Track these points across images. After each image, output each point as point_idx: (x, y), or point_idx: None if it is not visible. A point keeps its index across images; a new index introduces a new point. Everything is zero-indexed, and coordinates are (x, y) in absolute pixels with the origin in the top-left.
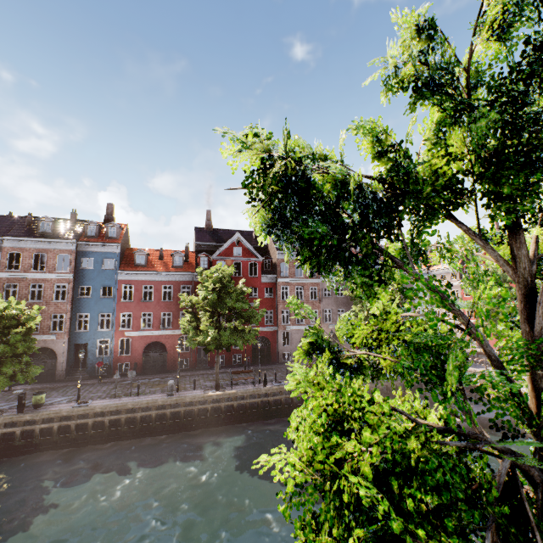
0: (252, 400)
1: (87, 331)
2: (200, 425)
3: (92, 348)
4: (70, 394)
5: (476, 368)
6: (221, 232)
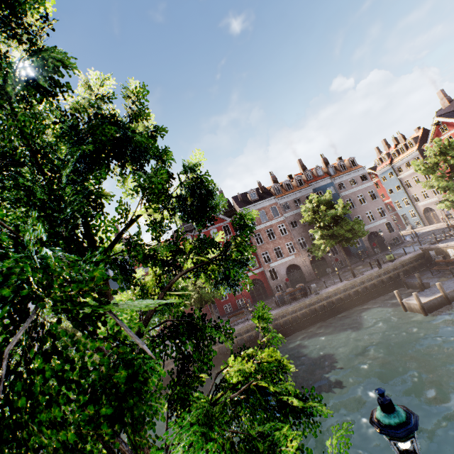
0: (247, 334)
1: None
2: (215, 364)
3: None
4: None
5: (448, 243)
6: None
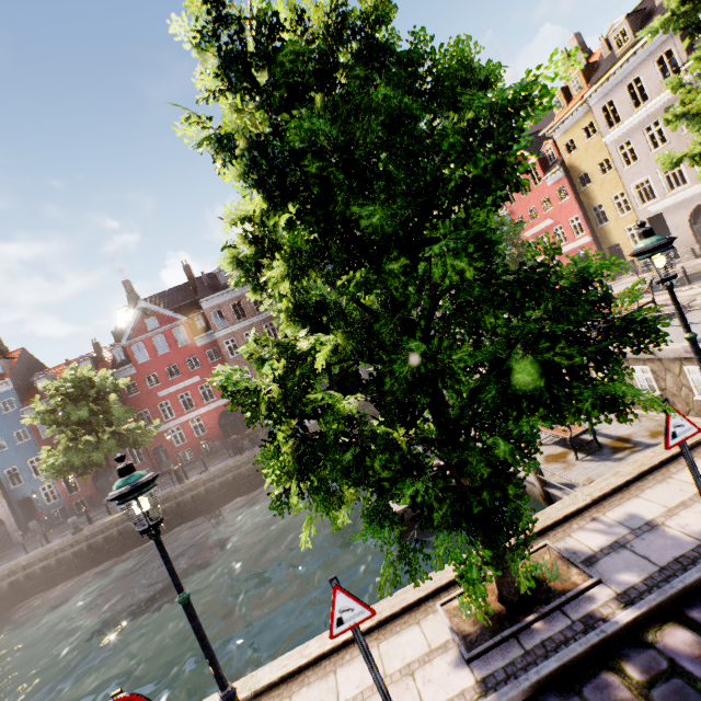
0: (164, 507)
1: (23, 484)
2: (114, 553)
3: (37, 499)
4: (4, 560)
5: None
6: (151, 300)
